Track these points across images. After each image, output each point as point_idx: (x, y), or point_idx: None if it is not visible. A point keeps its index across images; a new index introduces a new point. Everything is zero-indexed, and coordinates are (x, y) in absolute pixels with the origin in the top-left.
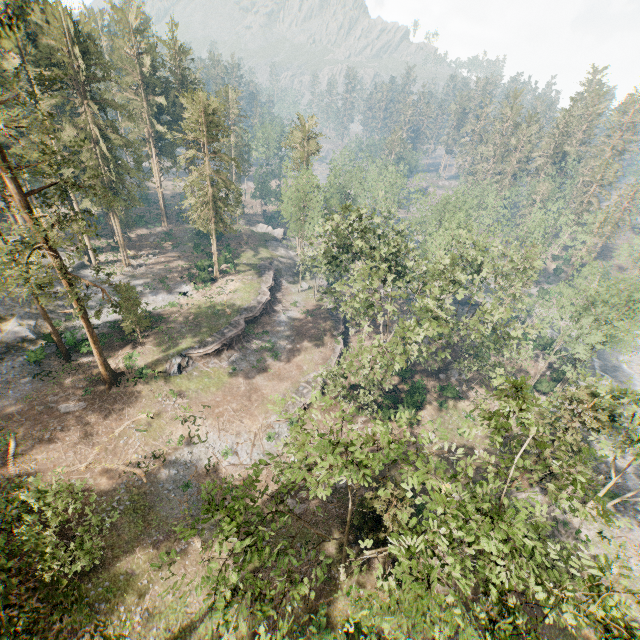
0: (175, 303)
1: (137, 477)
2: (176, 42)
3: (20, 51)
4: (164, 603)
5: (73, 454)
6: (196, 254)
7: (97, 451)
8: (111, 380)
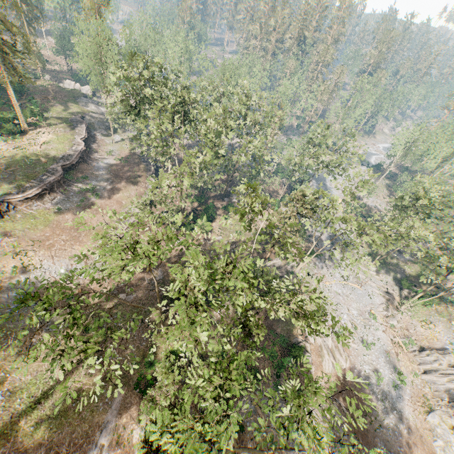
0: None
1: None
2: None
3: None
4: (24, 383)
5: None
6: None
7: None
8: None
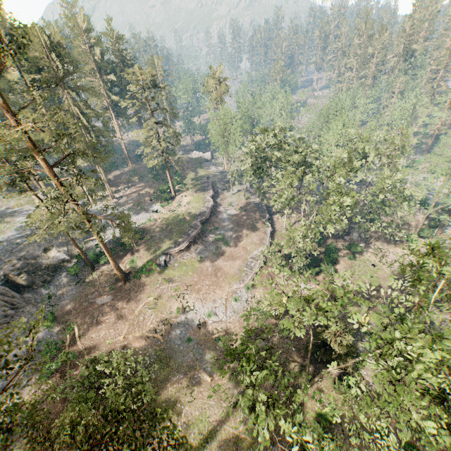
0: (151, 219)
1: (156, 339)
2: (113, 32)
3: (16, 65)
4: (194, 417)
5: (113, 330)
6: (156, 182)
7: (127, 326)
8: (124, 278)
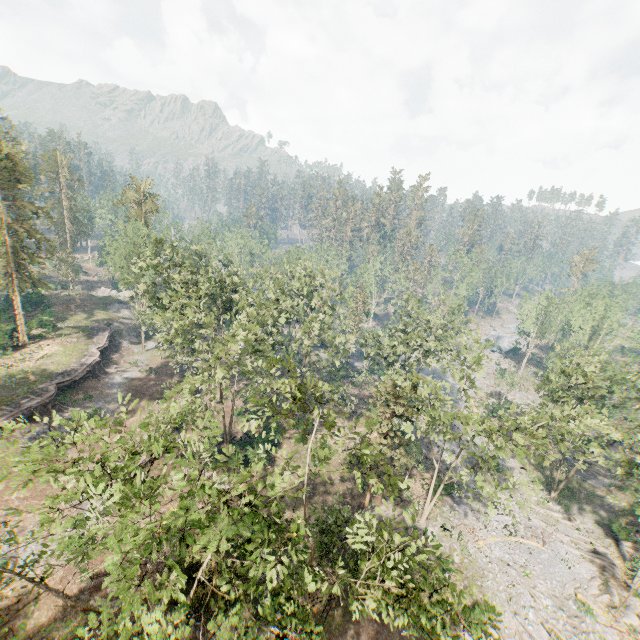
0: None
1: None
2: None
3: None
4: None
5: None
6: (1, 321)
7: None
8: None
